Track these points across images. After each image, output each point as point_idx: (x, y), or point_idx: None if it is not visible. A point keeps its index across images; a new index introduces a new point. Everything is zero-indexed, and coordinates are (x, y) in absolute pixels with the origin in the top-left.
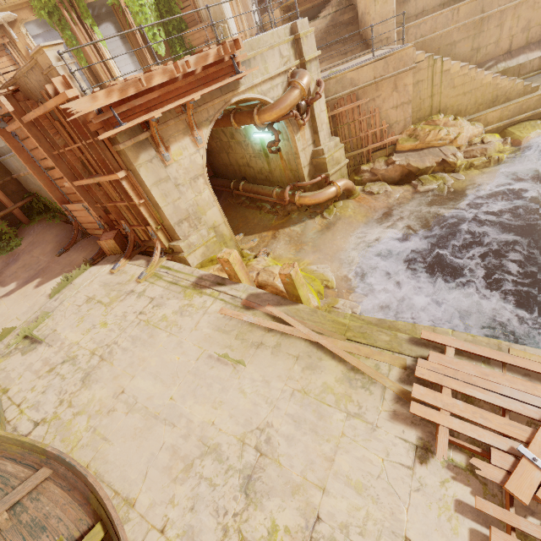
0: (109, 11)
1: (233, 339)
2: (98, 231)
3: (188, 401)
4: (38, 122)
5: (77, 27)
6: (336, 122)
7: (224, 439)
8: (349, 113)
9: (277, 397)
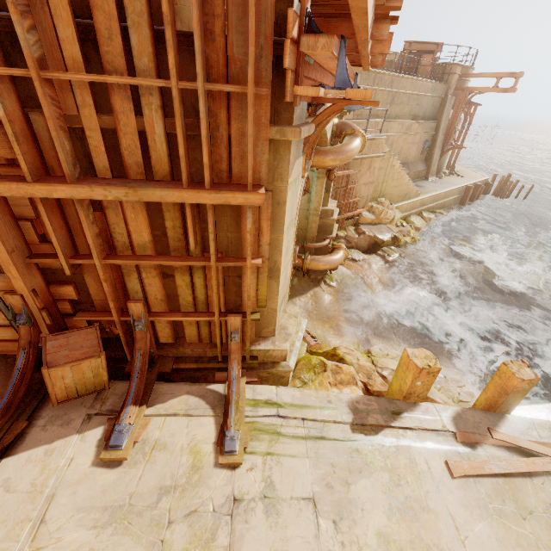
0: None
1: (523, 521)
2: None
3: None
4: None
5: None
6: None
7: None
8: (340, 179)
9: None
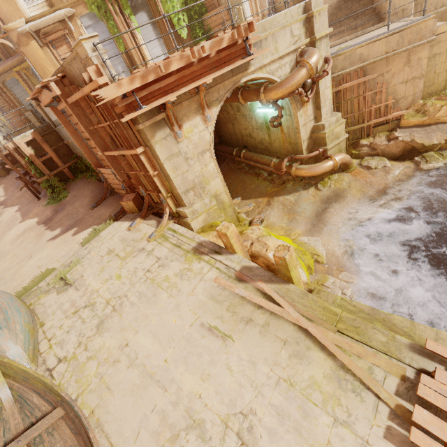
0: (144, 1)
1: (225, 310)
2: (122, 191)
3: (180, 367)
4: (78, 103)
5: (118, 17)
6: (339, 97)
7: (208, 417)
8: (354, 89)
9: (262, 383)
